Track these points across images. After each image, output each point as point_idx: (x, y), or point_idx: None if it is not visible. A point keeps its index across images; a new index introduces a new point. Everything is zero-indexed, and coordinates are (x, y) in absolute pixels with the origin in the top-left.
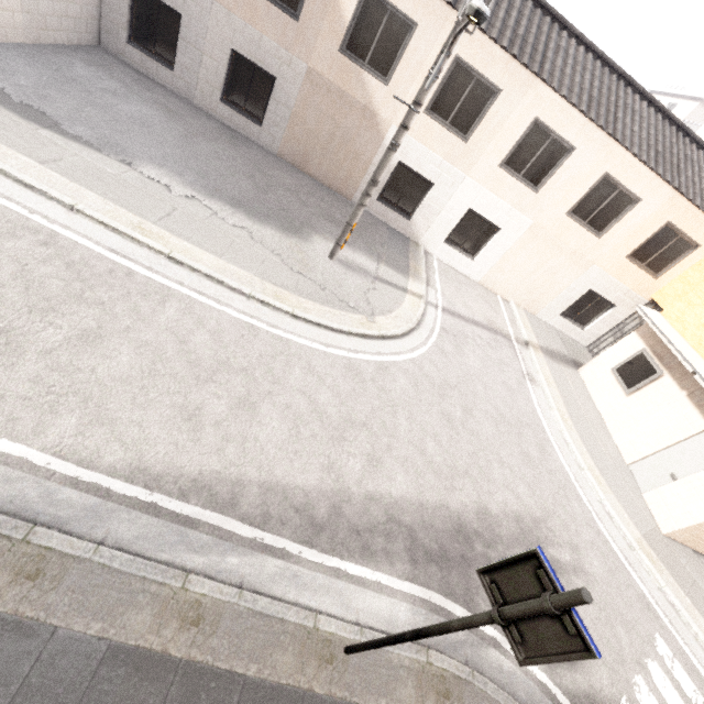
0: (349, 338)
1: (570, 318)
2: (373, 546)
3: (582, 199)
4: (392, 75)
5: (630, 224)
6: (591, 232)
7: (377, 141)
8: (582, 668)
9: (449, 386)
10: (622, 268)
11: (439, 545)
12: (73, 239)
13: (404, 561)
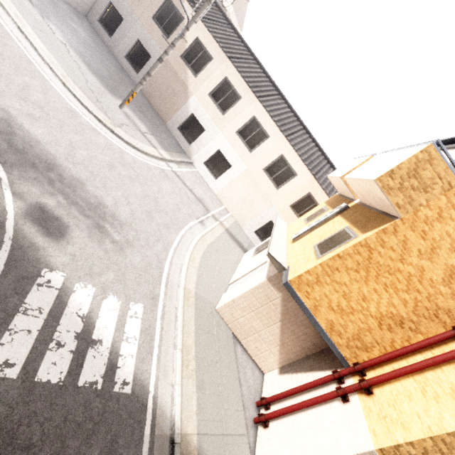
0: (89, 114)
1: (260, 238)
2: None
3: (271, 165)
4: (198, 74)
5: (292, 187)
6: (273, 185)
7: (185, 100)
8: (50, 242)
9: (133, 169)
10: (287, 213)
11: (25, 150)
12: None
13: None
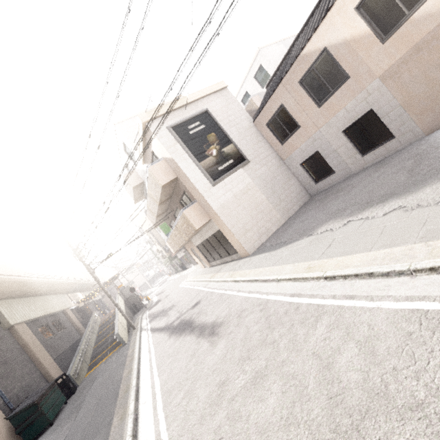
0: None
1: None
2: None
3: None
4: None
5: None
6: None
7: None
8: None
9: None
10: None
11: None
12: (274, 299)
13: None
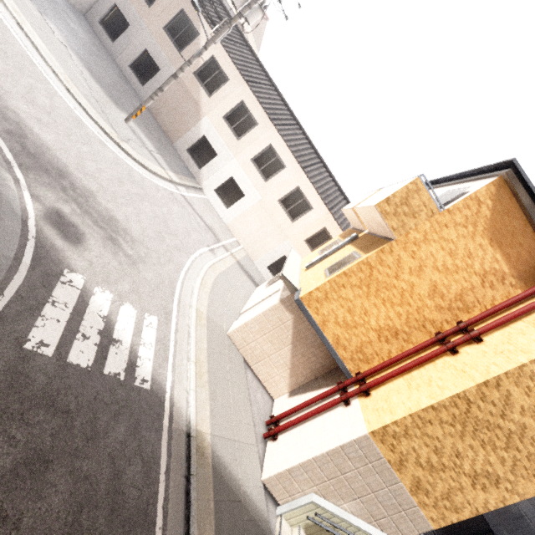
0: (95, 125)
1: (273, 274)
2: None
3: (287, 196)
4: (213, 95)
5: (308, 221)
6: (289, 217)
7: (197, 120)
8: (69, 246)
9: (142, 188)
10: (302, 247)
11: (37, 155)
12: None
13: (2, 127)
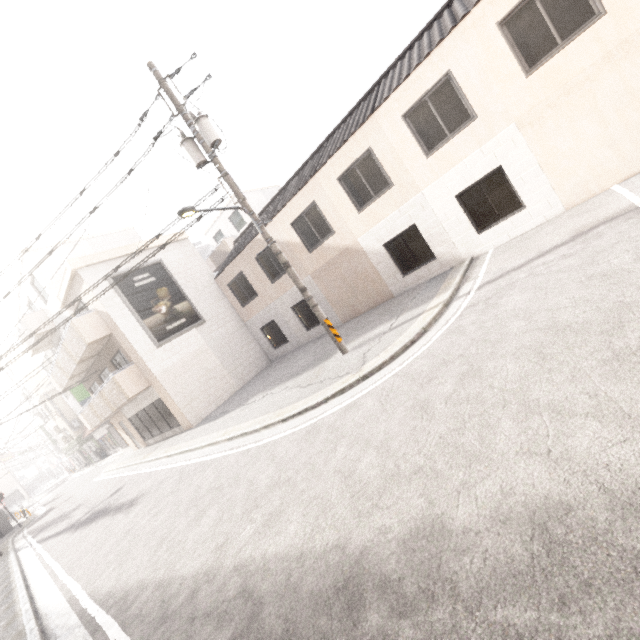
0: (327, 404)
1: None
2: (196, 637)
3: (518, 53)
4: (331, 227)
5: None
6: (582, 31)
7: (362, 255)
8: None
9: (446, 363)
10: None
11: (288, 623)
12: (192, 462)
13: None
